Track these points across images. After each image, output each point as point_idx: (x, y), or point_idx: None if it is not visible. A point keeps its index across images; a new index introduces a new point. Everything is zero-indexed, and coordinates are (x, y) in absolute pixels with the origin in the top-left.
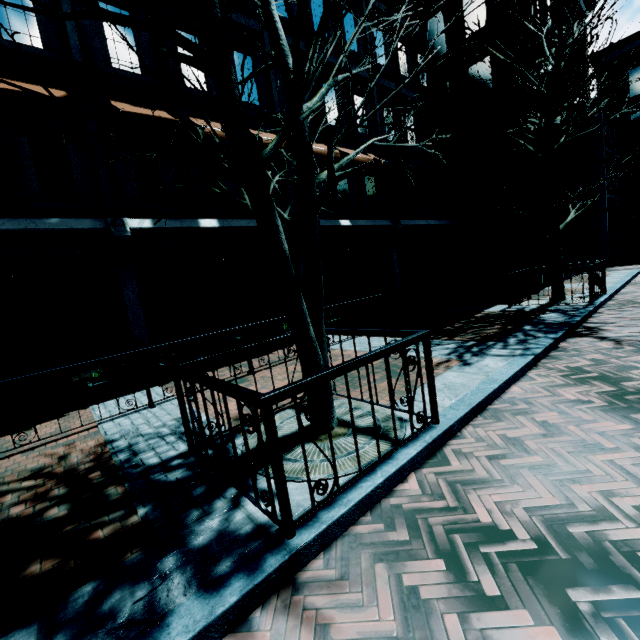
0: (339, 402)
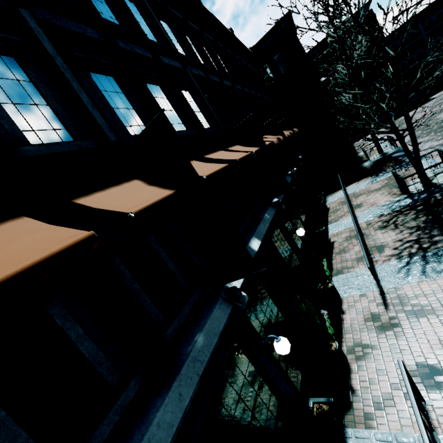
0: (412, 181)
